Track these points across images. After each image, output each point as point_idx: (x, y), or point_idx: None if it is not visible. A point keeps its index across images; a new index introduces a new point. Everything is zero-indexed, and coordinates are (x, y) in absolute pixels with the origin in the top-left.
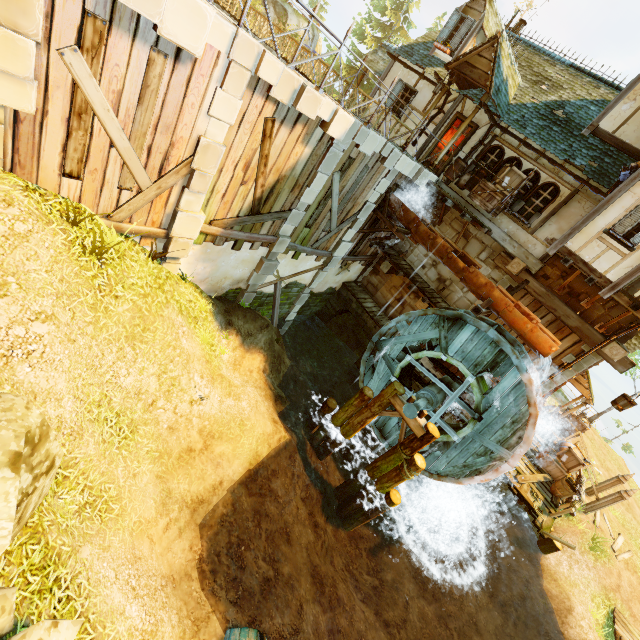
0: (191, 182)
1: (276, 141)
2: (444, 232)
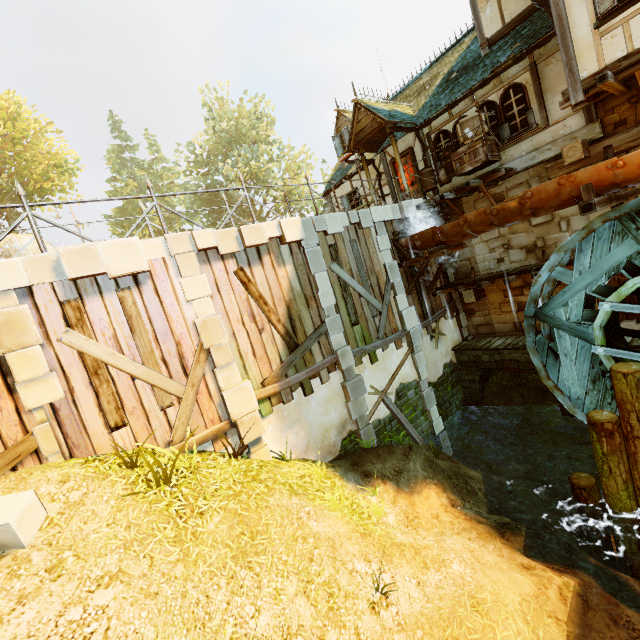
0: (214, 360)
1: (258, 281)
2: None
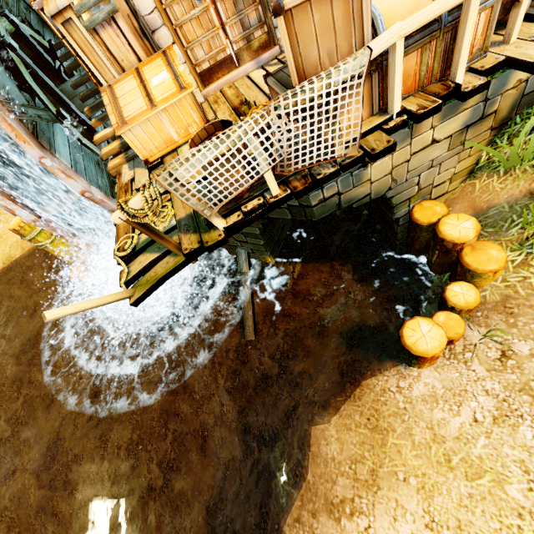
0: None
1: None
2: None
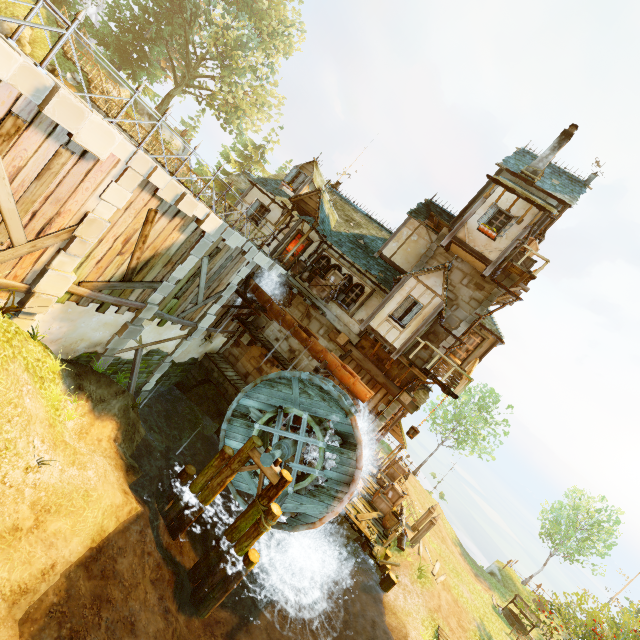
0: (70, 246)
1: (156, 226)
2: (293, 313)
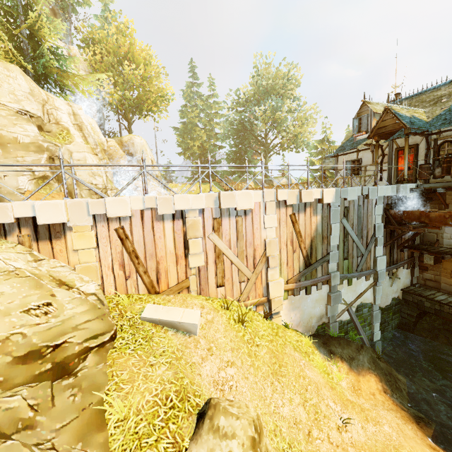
0: (269, 263)
1: (300, 222)
2: None
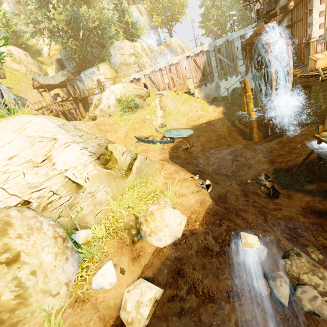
0: (187, 78)
1: (197, 61)
2: None
